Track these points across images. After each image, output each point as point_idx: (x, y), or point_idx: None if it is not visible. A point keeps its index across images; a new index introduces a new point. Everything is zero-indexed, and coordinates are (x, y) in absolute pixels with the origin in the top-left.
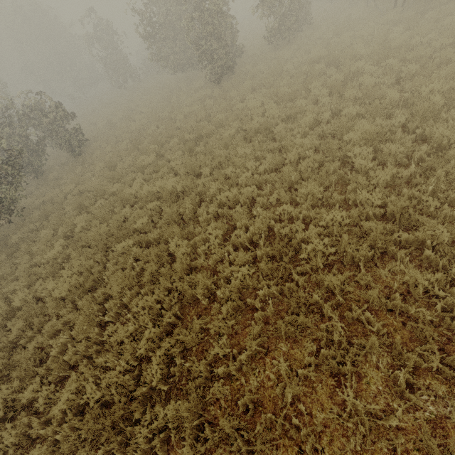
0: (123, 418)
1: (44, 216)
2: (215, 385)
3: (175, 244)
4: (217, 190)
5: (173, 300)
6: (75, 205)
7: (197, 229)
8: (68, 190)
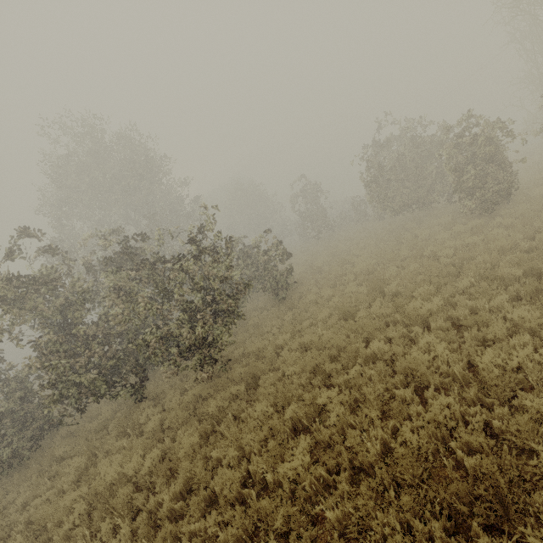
0: None
1: (251, 376)
2: None
3: None
4: None
5: None
6: (307, 367)
7: None
8: (282, 341)
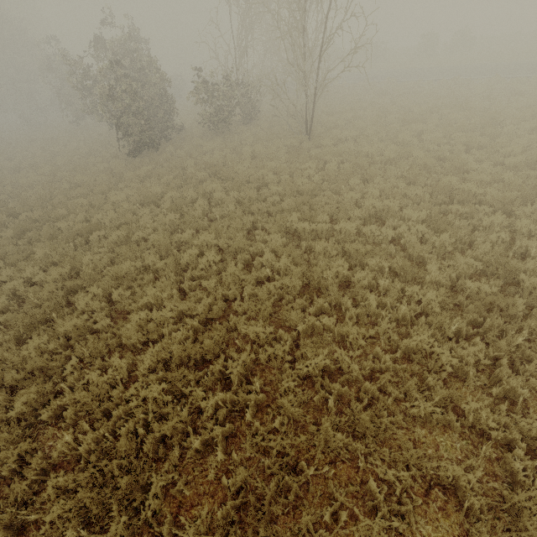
0: None
1: None
2: None
3: None
4: None
5: None
6: None
7: None
8: None
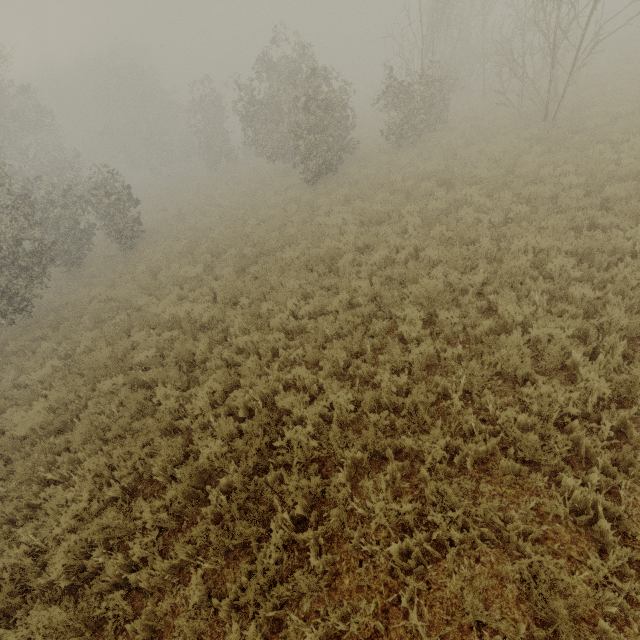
0: (1, 615)
1: (56, 323)
2: (111, 596)
3: (164, 394)
4: (242, 330)
5: (125, 469)
6: (91, 315)
7: (204, 377)
8: (96, 293)
